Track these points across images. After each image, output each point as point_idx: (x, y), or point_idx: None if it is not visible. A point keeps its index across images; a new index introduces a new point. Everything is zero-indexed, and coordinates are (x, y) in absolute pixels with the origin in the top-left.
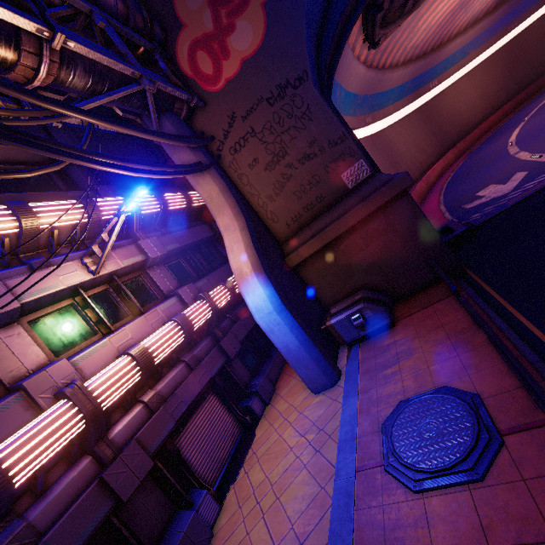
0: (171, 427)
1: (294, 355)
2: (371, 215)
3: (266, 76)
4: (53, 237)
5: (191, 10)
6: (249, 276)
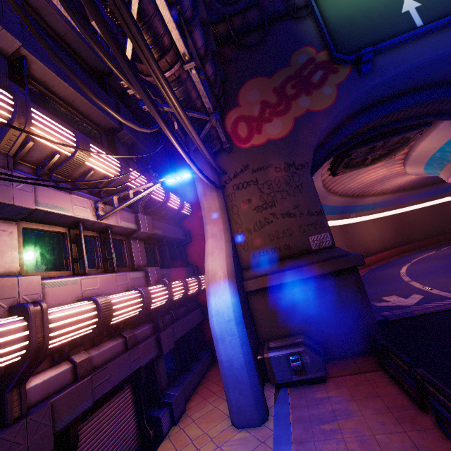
0: (87, 407)
1: (234, 373)
2: (325, 275)
3: (281, 154)
4: (86, 174)
5: (248, 101)
6: (221, 280)
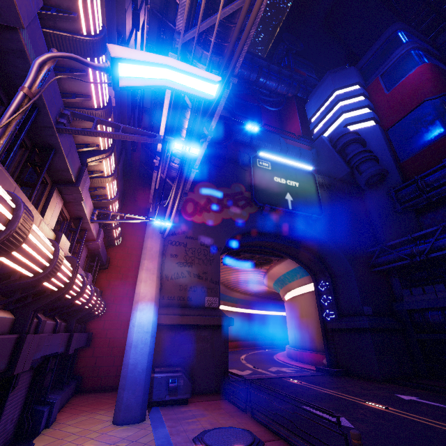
0: (38, 357)
1: (134, 375)
2: (208, 326)
3: (207, 235)
4: (98, 188)
5: (200, 192)
6: (149, 301)
